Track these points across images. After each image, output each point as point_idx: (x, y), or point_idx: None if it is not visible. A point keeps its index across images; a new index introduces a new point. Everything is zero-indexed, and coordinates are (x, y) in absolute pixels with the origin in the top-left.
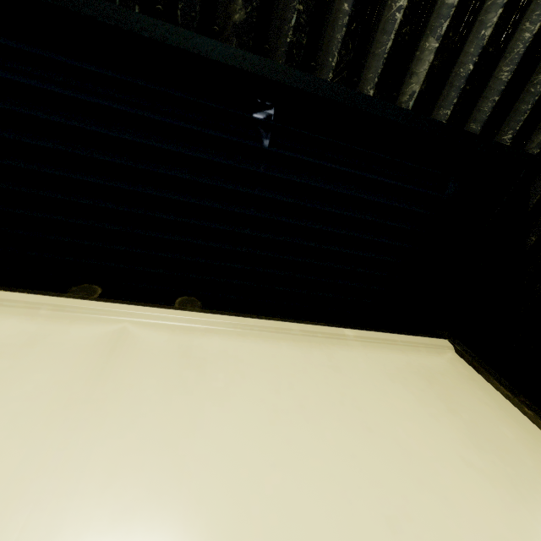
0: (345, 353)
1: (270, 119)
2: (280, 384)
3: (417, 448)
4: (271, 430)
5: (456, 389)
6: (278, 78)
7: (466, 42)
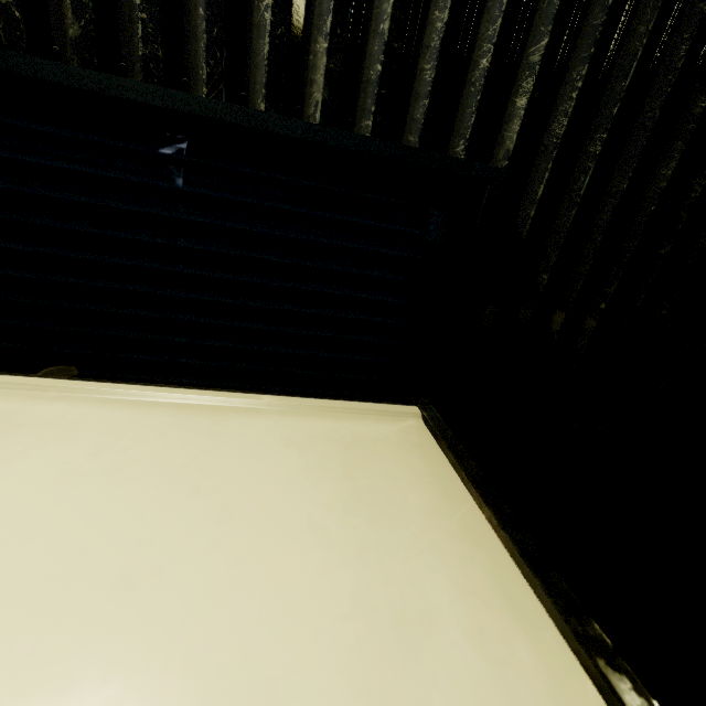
0: (244, 420)
1: (181, 154)
2: (109, 448)
3: (249, 511)
4: (46, 490)
5: (380, 455)
6: (130, 95)
7: (361, 39)
